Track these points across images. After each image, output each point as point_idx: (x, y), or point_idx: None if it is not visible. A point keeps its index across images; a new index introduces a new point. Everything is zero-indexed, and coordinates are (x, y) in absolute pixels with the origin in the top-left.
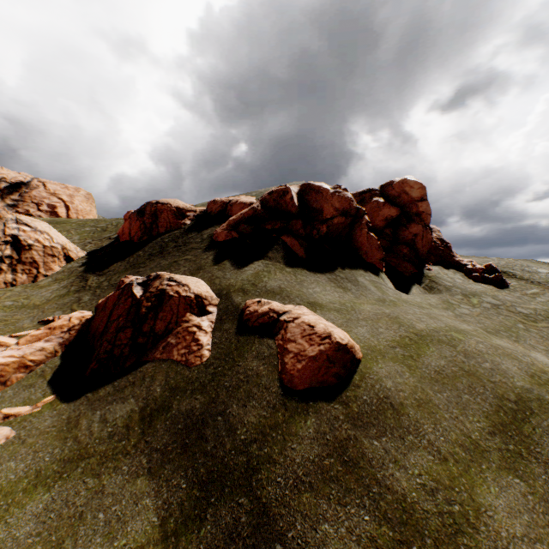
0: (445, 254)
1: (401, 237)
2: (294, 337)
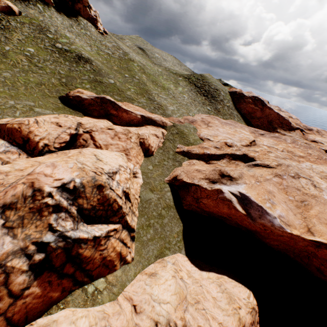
0: (95, 22)
1: (76, 8)
2: (2, 4)
